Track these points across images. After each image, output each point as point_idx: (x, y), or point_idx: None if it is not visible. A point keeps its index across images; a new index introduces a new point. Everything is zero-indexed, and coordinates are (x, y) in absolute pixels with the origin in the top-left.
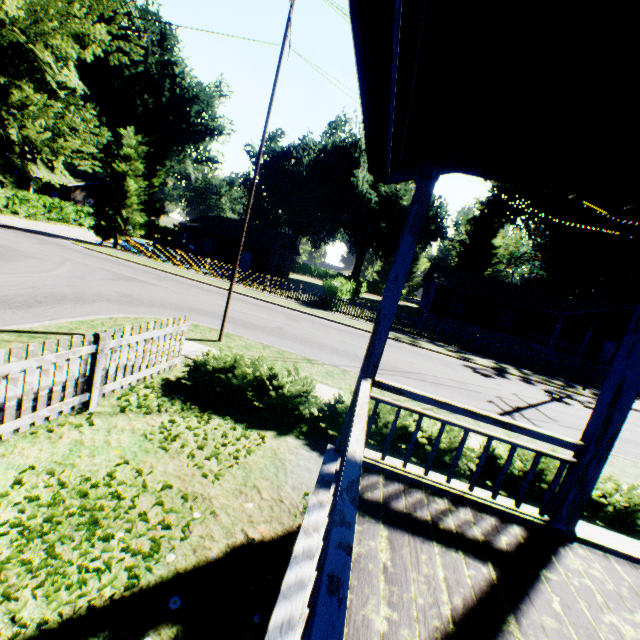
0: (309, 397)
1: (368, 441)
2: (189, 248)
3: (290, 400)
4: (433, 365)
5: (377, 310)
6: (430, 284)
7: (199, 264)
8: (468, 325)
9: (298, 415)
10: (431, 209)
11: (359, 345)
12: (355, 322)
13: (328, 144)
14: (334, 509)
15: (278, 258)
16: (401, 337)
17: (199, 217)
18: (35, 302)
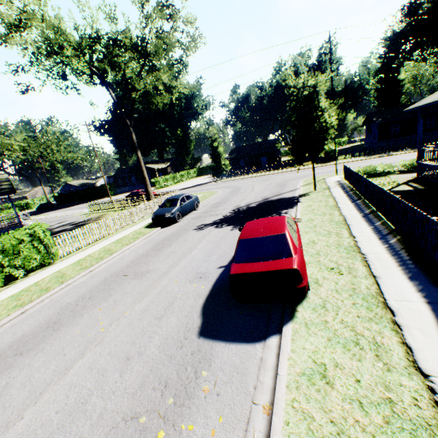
0: (391, 166)
1: (413, 169)
2: (244, 166)
3: (387, 169)
4: (407, 157)
5: (359, 150)
6: (370, 126)
7: (263, 169)
8: (406, 137)
9: (390, 172)
10: (354, 84)
11: (370, 163)
12: (353, 159)
13: (276, 80)
14: (434, 150)
15: (277, 153)
16: (380, 155)
17: (230, 152)
18: (281, 186)
